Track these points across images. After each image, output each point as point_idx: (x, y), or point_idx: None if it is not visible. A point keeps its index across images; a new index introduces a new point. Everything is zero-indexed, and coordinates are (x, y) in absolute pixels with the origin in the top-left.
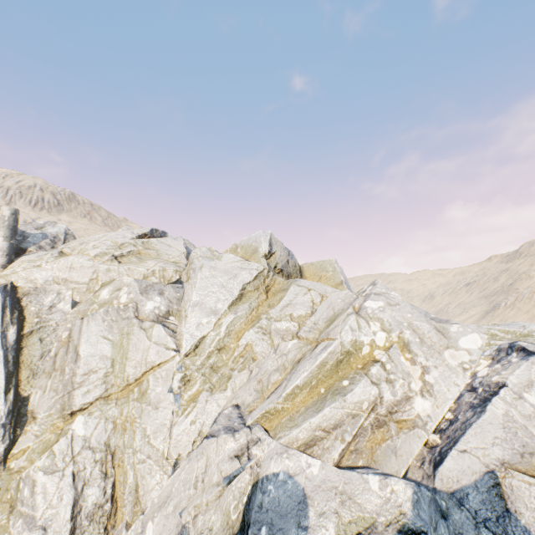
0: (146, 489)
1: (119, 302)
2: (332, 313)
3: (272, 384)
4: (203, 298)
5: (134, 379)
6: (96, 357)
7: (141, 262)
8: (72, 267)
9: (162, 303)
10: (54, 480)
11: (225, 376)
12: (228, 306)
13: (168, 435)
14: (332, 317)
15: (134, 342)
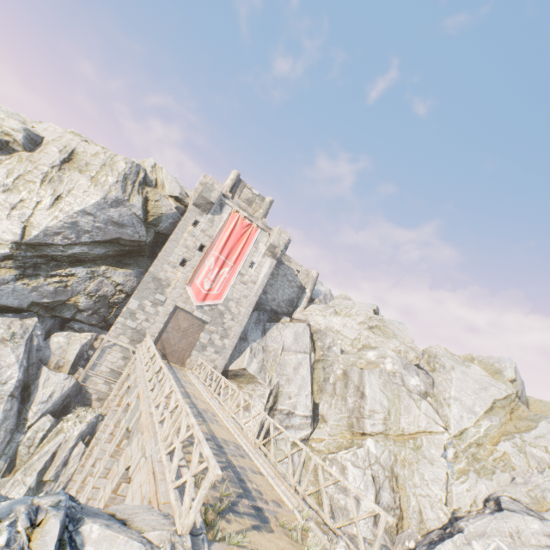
0: (428, 516)
1: (384, 367)
2: None
3: None
4: (461, 395)
5: (407, 433)
6: (377, 402)
7: (387, 338)
8: (345, 324)
9: (421, 383)
10: (359, 472)
11: (487, 468)
12: (483, 412)
13: (444, 488)
14: None
15: (405, 404)
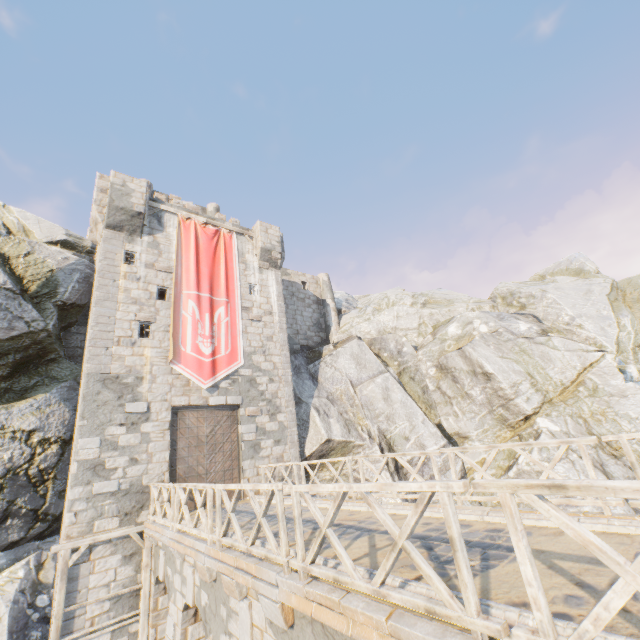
0: None
1: (479, 332)
2: None
3: None
4: (579, 310)
5: (569, 382)
6: (509, 373)
7: (448, 306)
8: (398, 315)
9: (529, 324)
10: (566, 465)
11: None
12: (612, 312)
13: None
14: None
15: (538, 355)
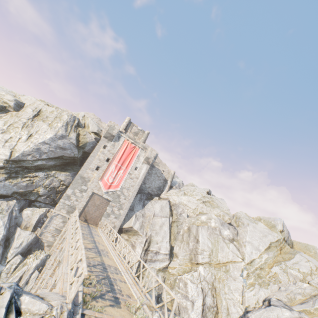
0: (232, 311)
1: (210, 224)
2: None
3: (299, 299)
4: (252, 240)
5: (222, 262)
6: (205, 245)
7: (213, 208)
8: (189, 200)
9: (230, 233)
10: (194, 286)
11: (265, 282)
12: (264, 249)
13: (241, 294)
14: None
15: (221, 246)
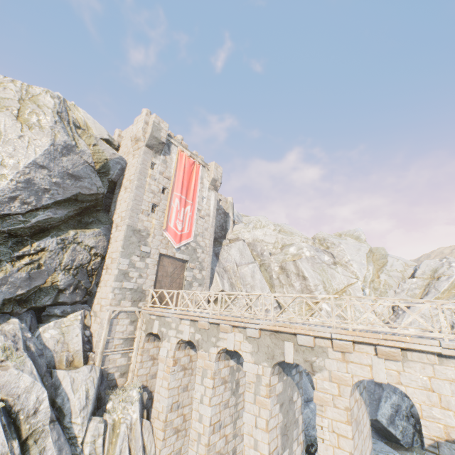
0: None
1: (305, 255)
2: (431, 268)
3: (419, 293)
4: (353, 257)
5: (340, 290)
6: (315, 279)
7: (291, 236)
8: (266, 234)
9: (329, 257)
10: None
11: (383, 291)
12: (366, 262)
13: (373, 312)
14: (432, 269)
15: (330, 274)
